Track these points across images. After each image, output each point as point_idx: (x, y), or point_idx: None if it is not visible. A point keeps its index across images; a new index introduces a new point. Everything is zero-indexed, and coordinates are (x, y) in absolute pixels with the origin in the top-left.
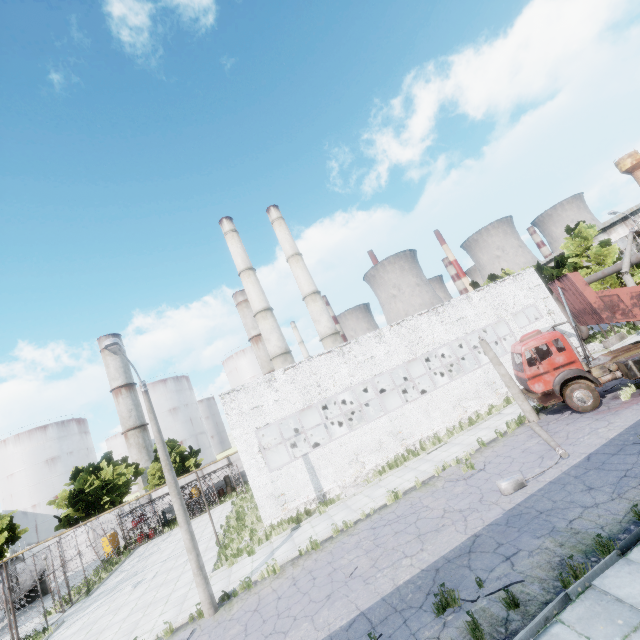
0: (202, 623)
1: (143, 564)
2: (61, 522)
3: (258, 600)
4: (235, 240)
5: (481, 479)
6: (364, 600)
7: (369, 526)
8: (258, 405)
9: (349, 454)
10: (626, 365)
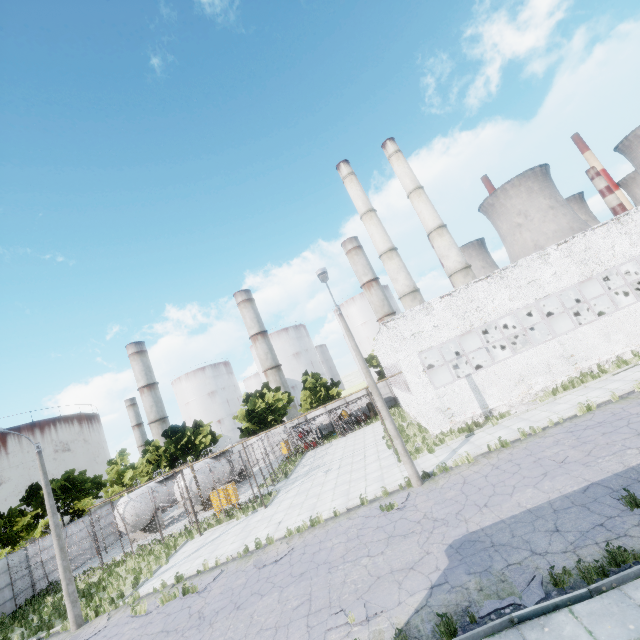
0: (413, 490)
1: (321, 461)
2: (243, 432)
3: (462, 477)
4: (354, 183)
5: None
6: (591, 476)
7: (563, 430)
8: (418, 331)
9: (514, 376)
10: None
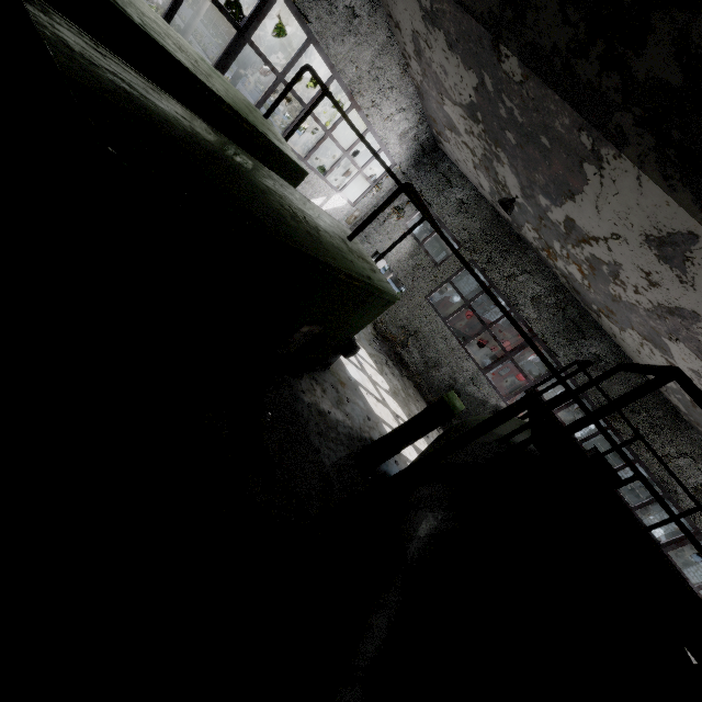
0: None
1: None
2: None
3: None
4: None
5: None
6: None
7: None
8: None
9: None
10: None
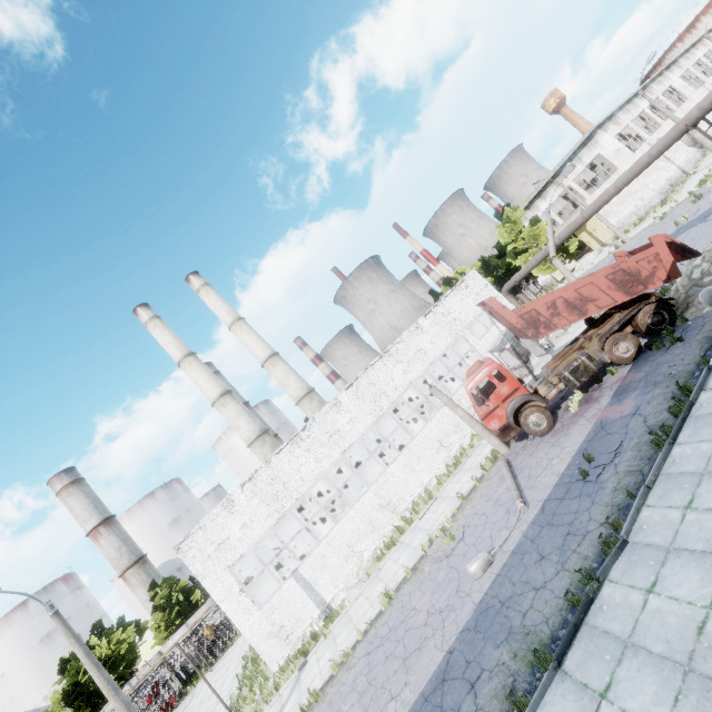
0: None
1: None
2: None
3: None
4: (160, 328)
5: (460, 555)
6: None
7: (365, 650)
8: (223, 539)
9: (342, 549)
10: (564, 378)
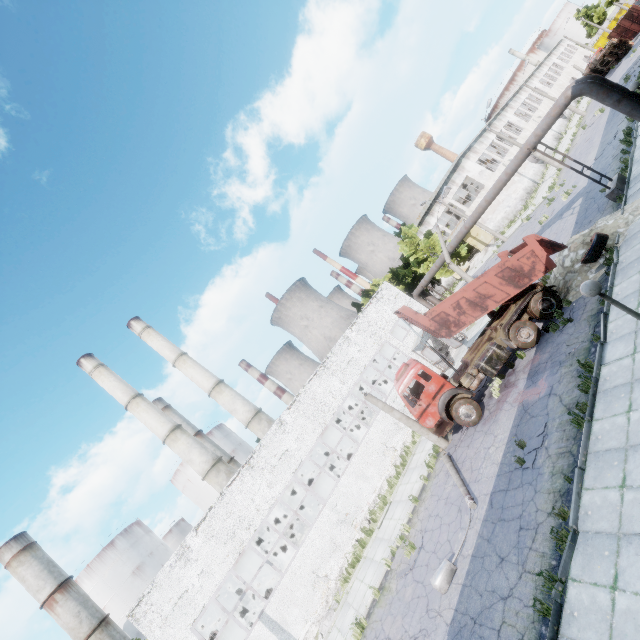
0: None
1: None
2: None
3: None
4: (104, 375)
5: (423, 566)
6: None
7: None
8: (181, 594)
9: (308, 577)
10: (481, 368)
